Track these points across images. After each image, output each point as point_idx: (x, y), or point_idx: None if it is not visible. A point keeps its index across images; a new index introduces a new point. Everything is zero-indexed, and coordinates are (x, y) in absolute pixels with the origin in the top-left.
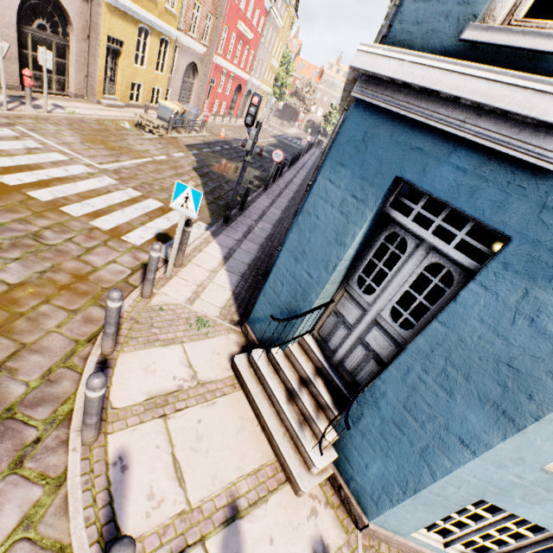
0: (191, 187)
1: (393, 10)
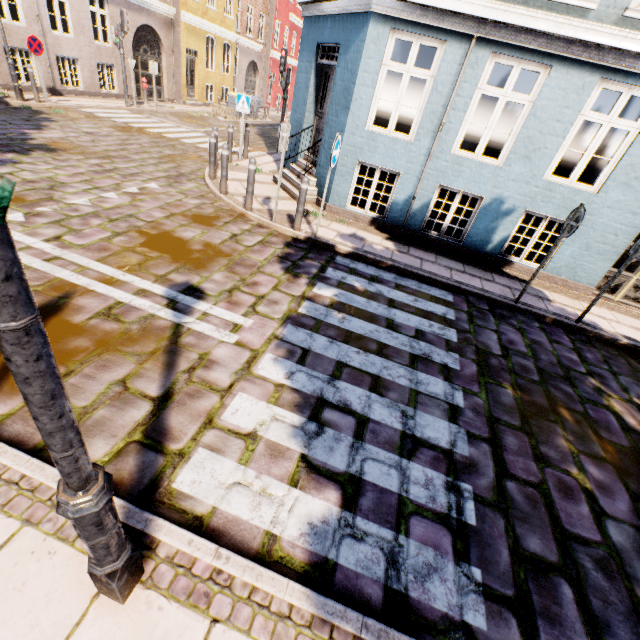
0: (244, 95)
1: None
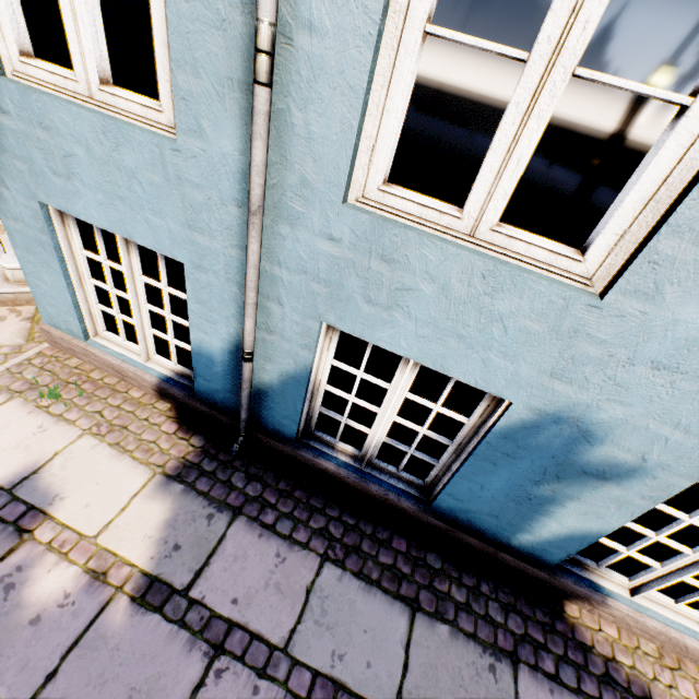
0: None
1: None
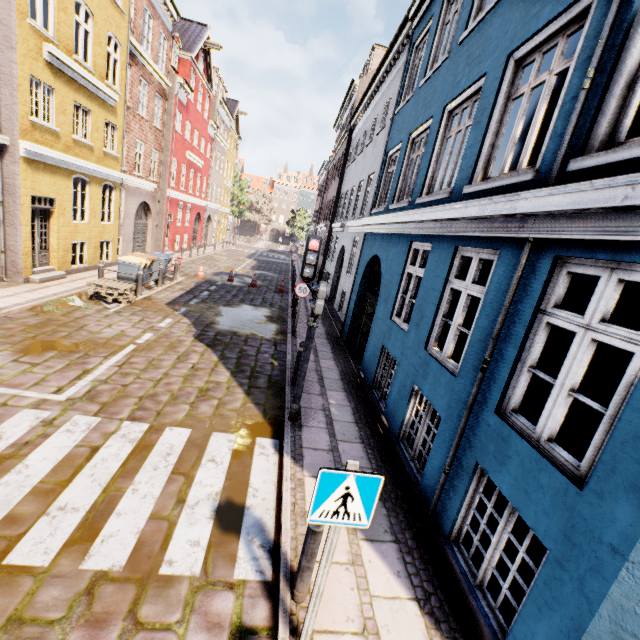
0: (354, 472)
1: (584, 96)
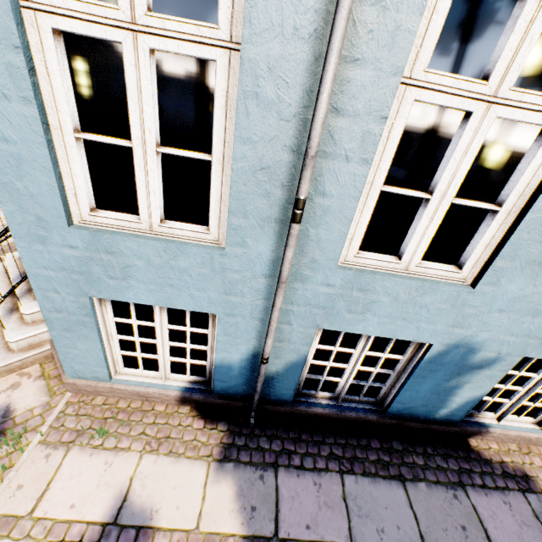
0: None
1: None
